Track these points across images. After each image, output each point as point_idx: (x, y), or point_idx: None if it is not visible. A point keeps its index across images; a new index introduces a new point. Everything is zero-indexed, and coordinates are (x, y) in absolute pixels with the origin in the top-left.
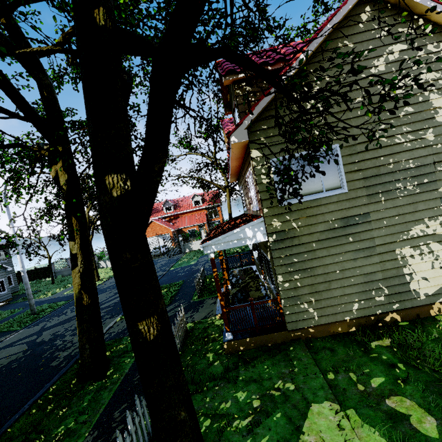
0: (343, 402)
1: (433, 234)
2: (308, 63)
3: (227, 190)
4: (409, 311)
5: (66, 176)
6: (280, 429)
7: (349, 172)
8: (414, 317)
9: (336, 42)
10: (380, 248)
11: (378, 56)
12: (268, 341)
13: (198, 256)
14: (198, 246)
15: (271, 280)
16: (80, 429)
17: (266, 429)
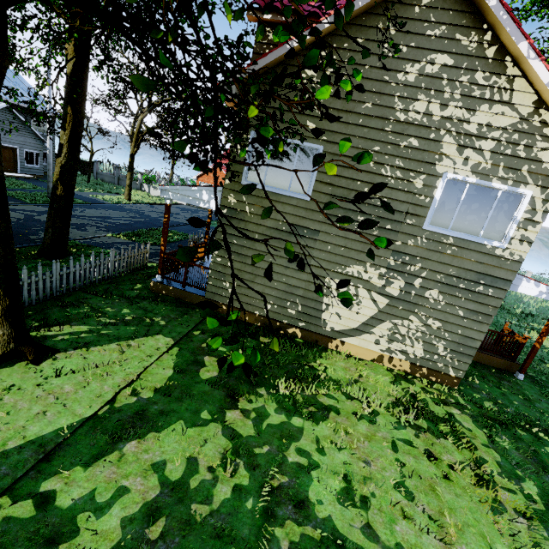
0: (181, 344)
1: (367, 281)
2: (335, 34)
3: None
4: (311, 334)
5: (74, 58)
6: (123, 333)
7: (321, 182)
8: (312, 341)
9: (378, 20)
10: (313, 268)
11: (416, 60)
12: (186, 297)
13: None
14: None
15: None
16: None
17: (116, 329)
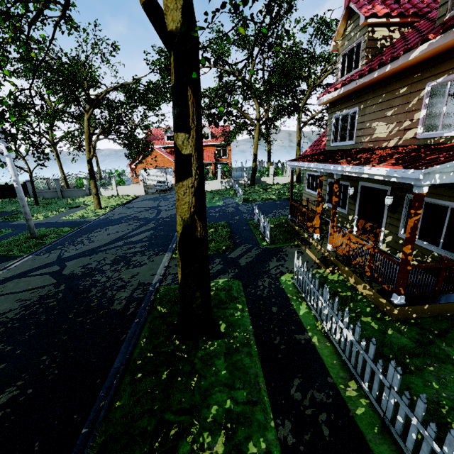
0: None
1: None
2: None
3: (257, 124)
4: None
5: None
6: None
7: None
8: None
9: None
10: None
11: None
12: (448, 310)
13: (219, 197)
14: (211, 186)
15: (421, 235)
16: (251, 413)
17: None
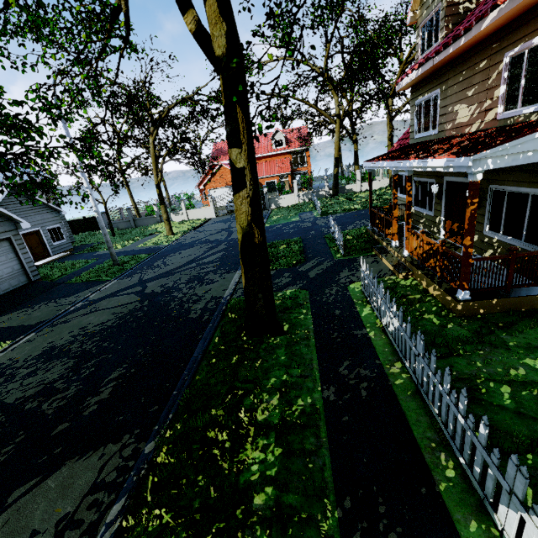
0: None
1: None
2: None
3: (337, 121)
4: None
5: (224, 26)
6: None
7: None
8: None
9: None
10: None
11: None
12: (522, 305)
13: (295, 213)
14: (287, 201)
15: (505, 229)
16: (303, 383)
17: None
